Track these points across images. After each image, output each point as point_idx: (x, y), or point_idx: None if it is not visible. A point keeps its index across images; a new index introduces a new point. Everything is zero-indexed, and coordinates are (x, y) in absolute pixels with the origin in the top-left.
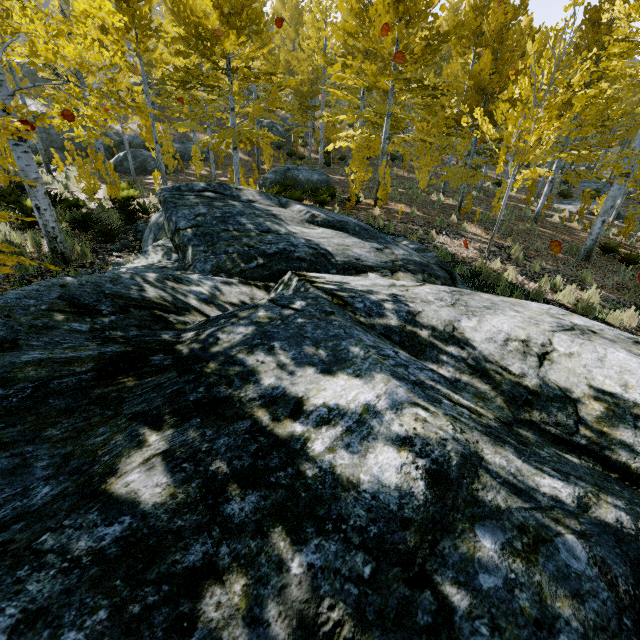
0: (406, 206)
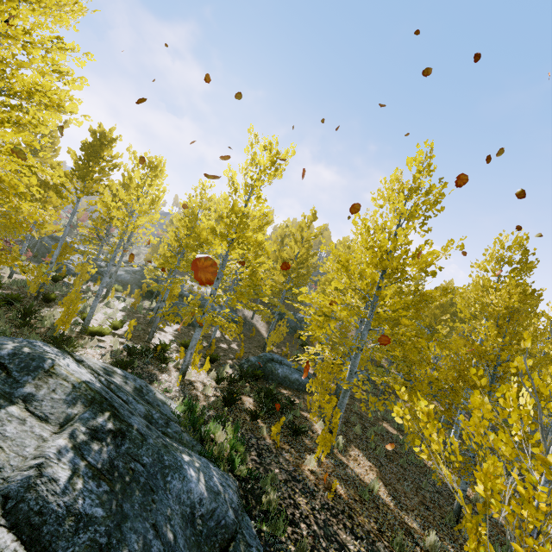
0: (372, 467)
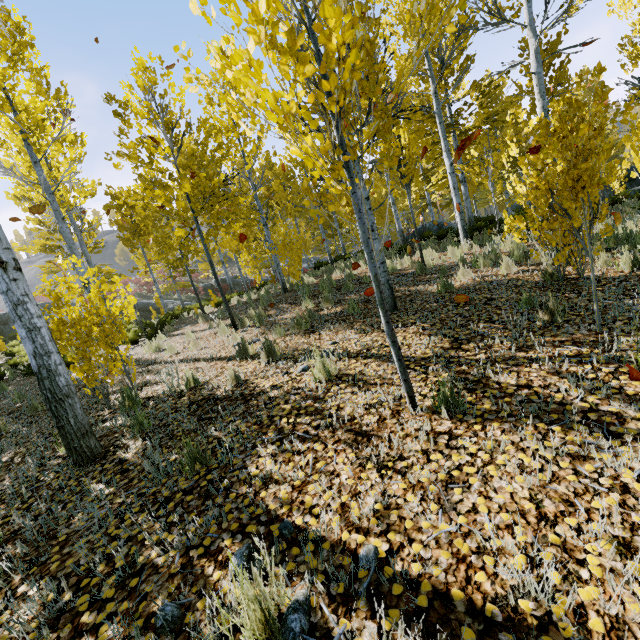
0: None
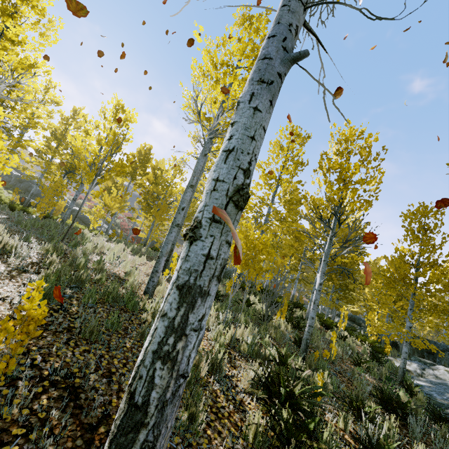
0: None
